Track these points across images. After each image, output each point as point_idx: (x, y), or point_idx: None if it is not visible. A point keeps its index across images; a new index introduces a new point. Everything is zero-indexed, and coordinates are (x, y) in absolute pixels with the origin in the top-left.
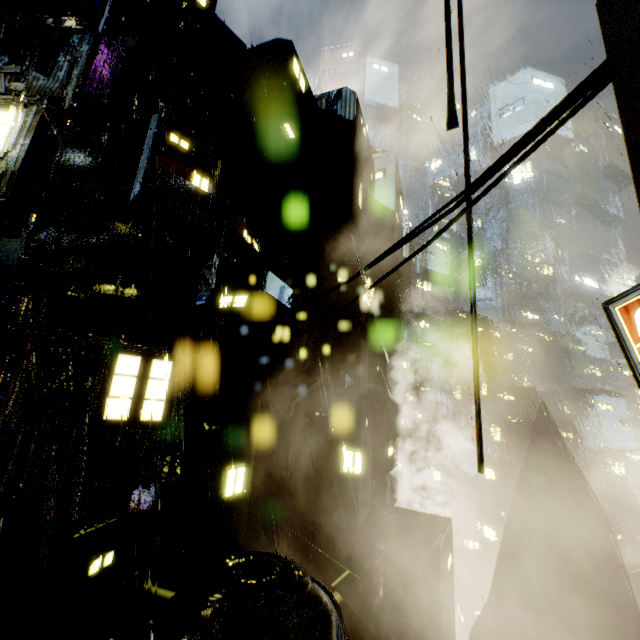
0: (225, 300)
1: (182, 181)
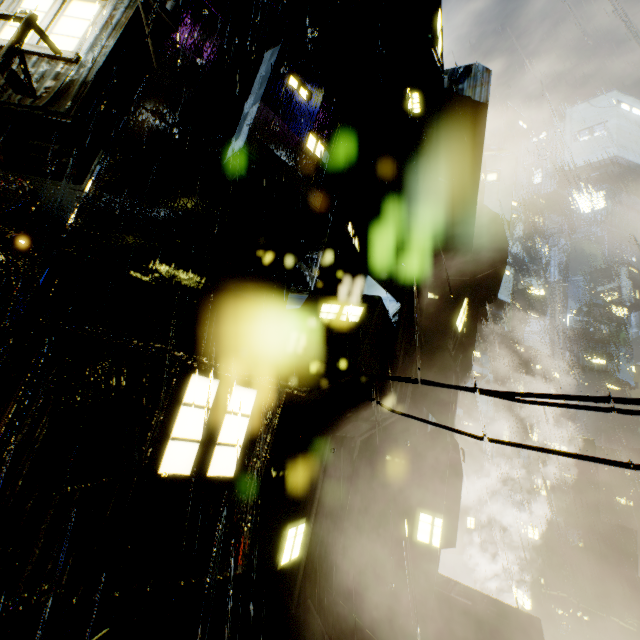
0: (328, 309)
1: (296, 140)
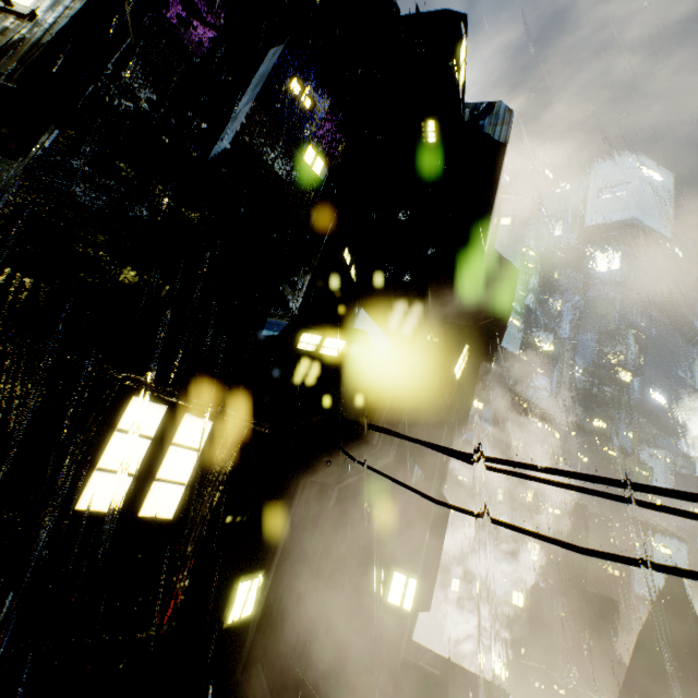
0: (309, 339)
1: (291, 150)
